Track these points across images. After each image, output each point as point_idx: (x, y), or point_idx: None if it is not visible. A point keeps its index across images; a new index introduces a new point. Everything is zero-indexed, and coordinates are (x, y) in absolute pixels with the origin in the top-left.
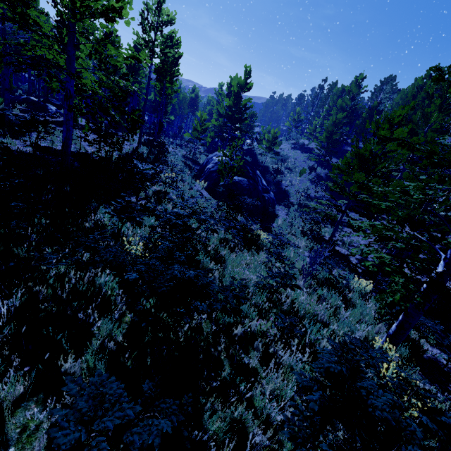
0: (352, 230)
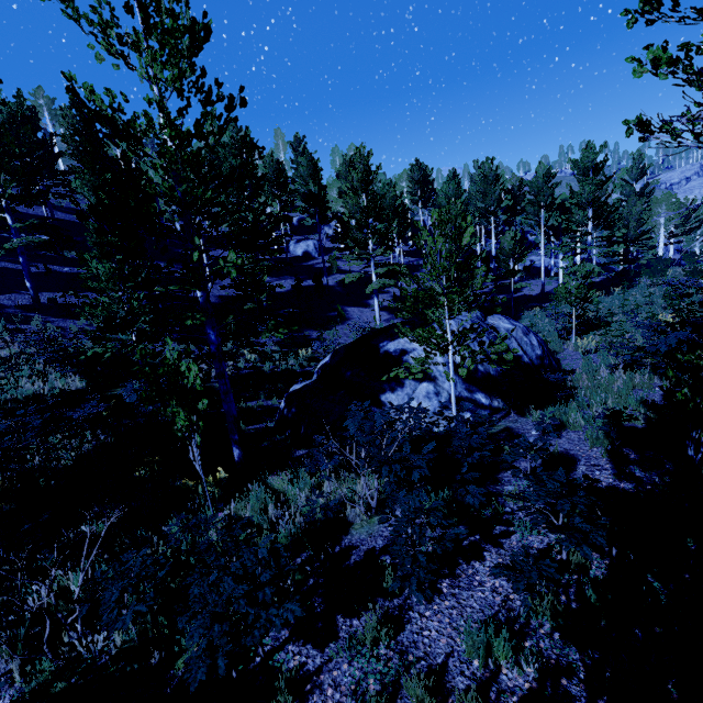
0: None
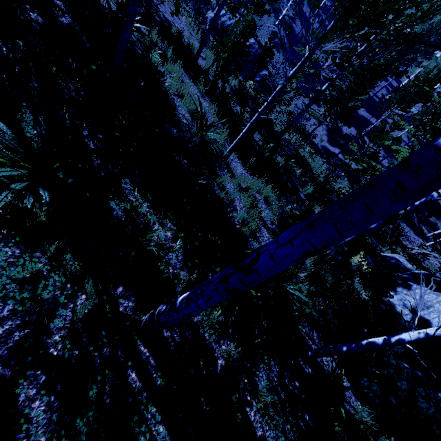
0: (329, 133)
